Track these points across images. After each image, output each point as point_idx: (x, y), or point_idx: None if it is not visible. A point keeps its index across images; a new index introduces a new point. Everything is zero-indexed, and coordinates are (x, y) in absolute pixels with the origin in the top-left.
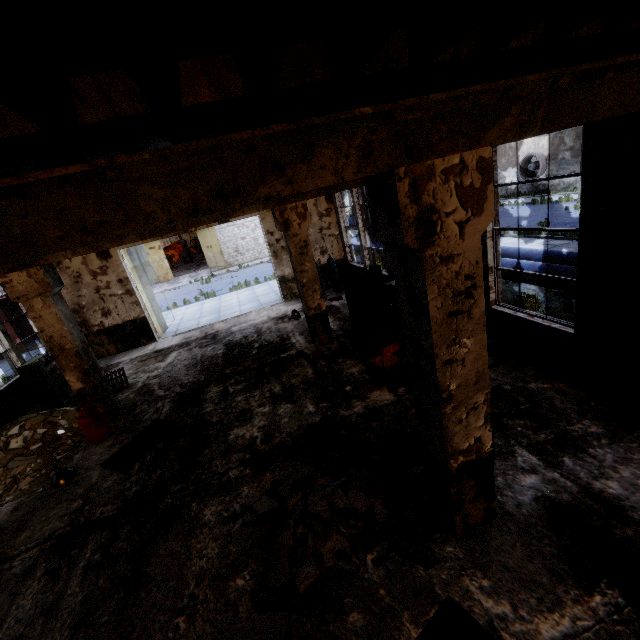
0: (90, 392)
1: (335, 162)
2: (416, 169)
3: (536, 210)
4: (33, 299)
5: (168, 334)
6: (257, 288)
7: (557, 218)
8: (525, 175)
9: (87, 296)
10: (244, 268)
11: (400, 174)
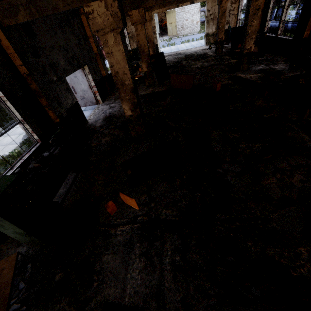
0: None
1: None
2: None
3: None
4: (147, 22)
5: None
6: (192, 43)
7: None
8: None
9: None
10: (185, 36)
11: None
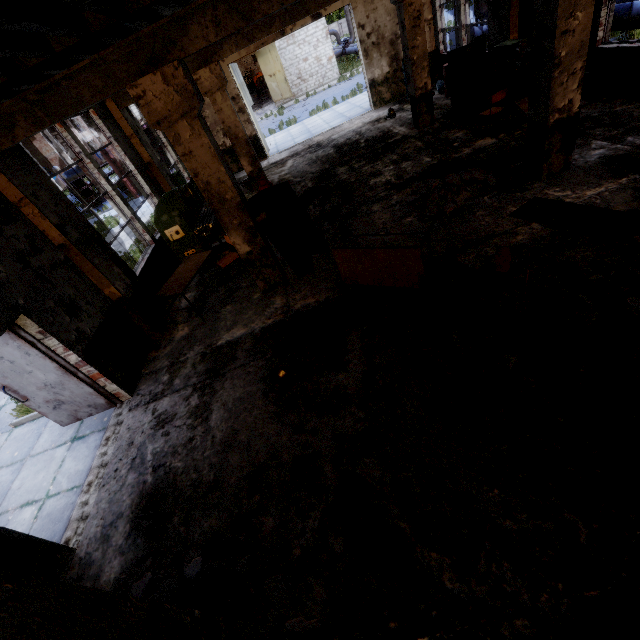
0: (257, 175)
1: None
2: None
3: None
4: (215, 94)
5: (272, 154)
6: (337, 108)
7: None
8: None
9: (210, 117)
10: (311, 96)
11: None
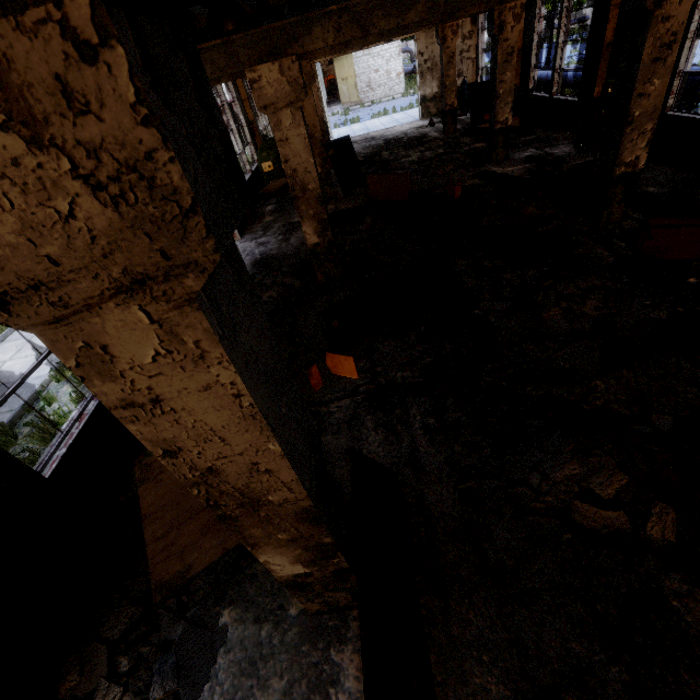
0: None
1: (479, 5)
2: (501, 8)
3: None
4: None
5: None
6: (395, 116)
7: (699, 50)
8: None
9: None
10: (376, 104)
11: (496, 9)
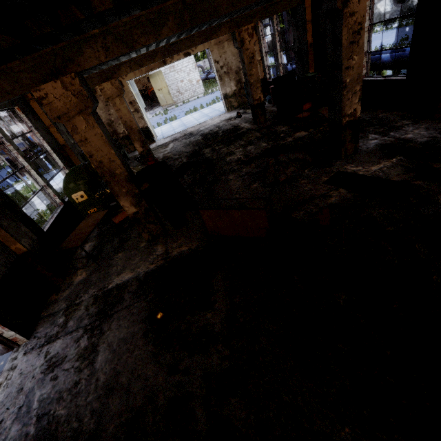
0: (146, 153)
1: None
2: None
3: (401, 31)
4: (115, 99)
5: (159, 139)
6: (203, 110)
7: None
8: (397, 2)
9: (114, 114)
10: (186, 103)
11: None
